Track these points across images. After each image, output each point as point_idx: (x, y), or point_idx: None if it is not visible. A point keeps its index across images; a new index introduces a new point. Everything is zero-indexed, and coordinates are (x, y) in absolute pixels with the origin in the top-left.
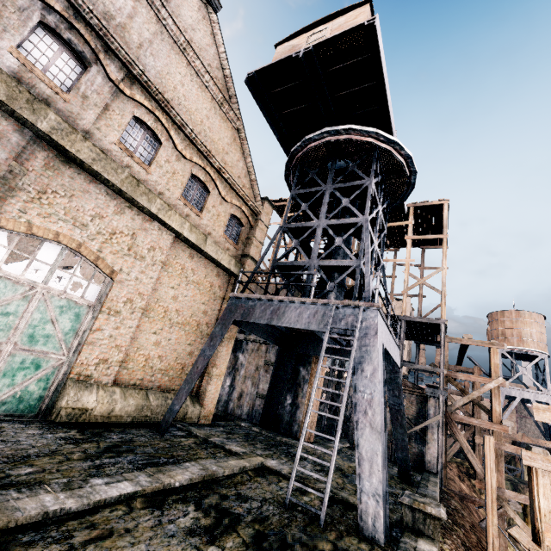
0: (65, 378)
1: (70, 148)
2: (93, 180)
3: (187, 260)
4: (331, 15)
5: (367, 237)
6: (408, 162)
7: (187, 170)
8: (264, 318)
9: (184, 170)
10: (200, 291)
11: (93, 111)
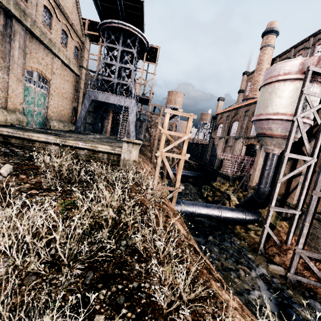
0: (46, 117)
1: (35, 33)
2: (39, 43)
3: (64, 71)
4: None
5: (133, 76)
6: (147, 43)
7: (60, 27)
8: (103, 100)
9: (60, 27)
10: (69, 84)
11: (34, 9)
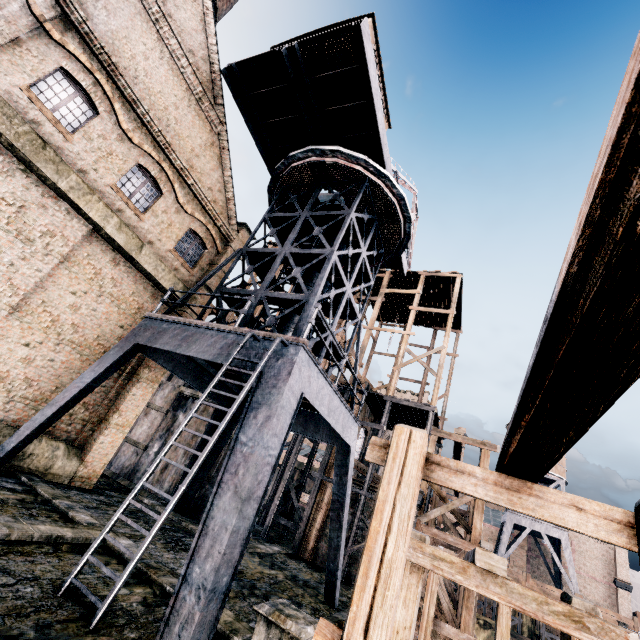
0: None
1: None
2: None
3: (107, 265)
4: (334, 25)
5: (325, 268)
6: (401, 204)
7: (132, 156)
8: (171, 345)
9: (128, 155)
10: (119, 310)
11: None
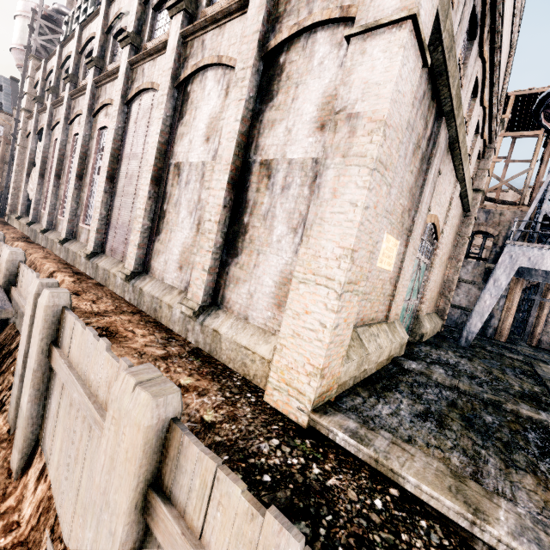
0: (415, 314)
1: (459, 140)
2: (450, 160)
3: (455, 208)
4: None
5: None
6: None
7: (477, 117)
8: None
9: (476, 118)
10: (452, 233)
11: (465, 89)
